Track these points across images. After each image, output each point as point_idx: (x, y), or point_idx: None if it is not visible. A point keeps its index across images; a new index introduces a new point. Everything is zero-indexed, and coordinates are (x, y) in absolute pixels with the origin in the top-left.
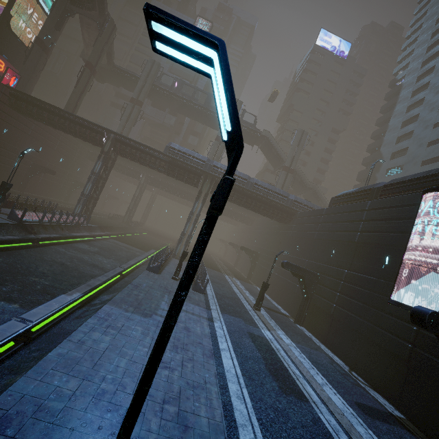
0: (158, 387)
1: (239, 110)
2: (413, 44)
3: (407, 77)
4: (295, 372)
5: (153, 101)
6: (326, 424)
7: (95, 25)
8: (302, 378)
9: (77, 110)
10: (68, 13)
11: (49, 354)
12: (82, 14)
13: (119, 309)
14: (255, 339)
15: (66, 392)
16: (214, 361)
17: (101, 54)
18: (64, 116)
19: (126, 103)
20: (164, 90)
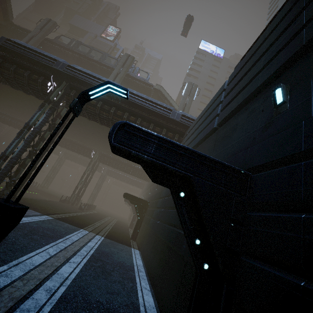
0: None
1: (131, 63)
2: None
3: None
4: None
5: None
6: None
7: None
8: None
9: None
10: None
11: None
12: None
13: None
14: None
15: None
16: None
17: None
18: None
19: None
20: (60, 46)
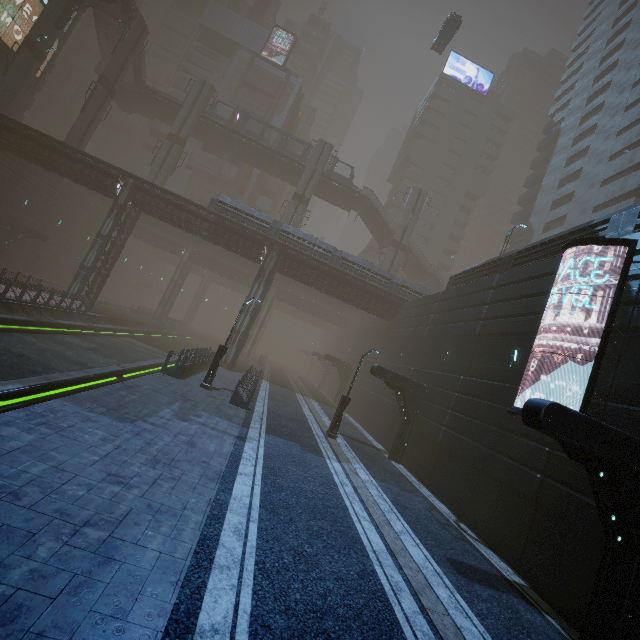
0: (88, 504)
1: (328, 158)
2: (576, 74)
3: (568, 118)
4: (359, 513)
5: (204, 141)
6: (383, 580)
7: (116, 24)
8: (368, 521)
9: (84, 146)
10: (76, 5)
11: None
12: (97, 8)
13: (79, 407)
14: (309, 469)
15: None
16: (217, 485)
17: (123, 66)
18: (59, 149)
19: (161, 141)
20: (219, 124)
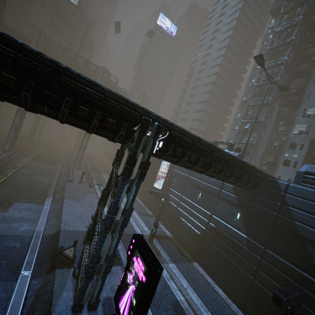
0: (89, 215)
1: (107, 75)
2: (201, 48)
3: (196, 68)
4: None
5: None
6: None
7: None
8: None
9: None
10: None
11: (63, 212)
12: None
13: (69, 200)
14: None
15: (72, 217)
16: None
17: None
18: None
19: None
20: (51, 52)
